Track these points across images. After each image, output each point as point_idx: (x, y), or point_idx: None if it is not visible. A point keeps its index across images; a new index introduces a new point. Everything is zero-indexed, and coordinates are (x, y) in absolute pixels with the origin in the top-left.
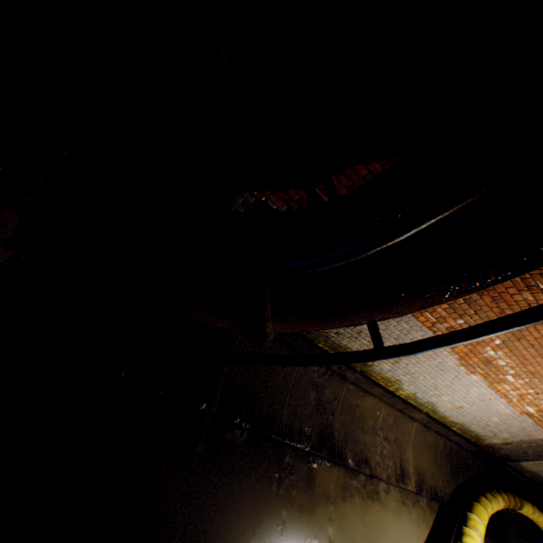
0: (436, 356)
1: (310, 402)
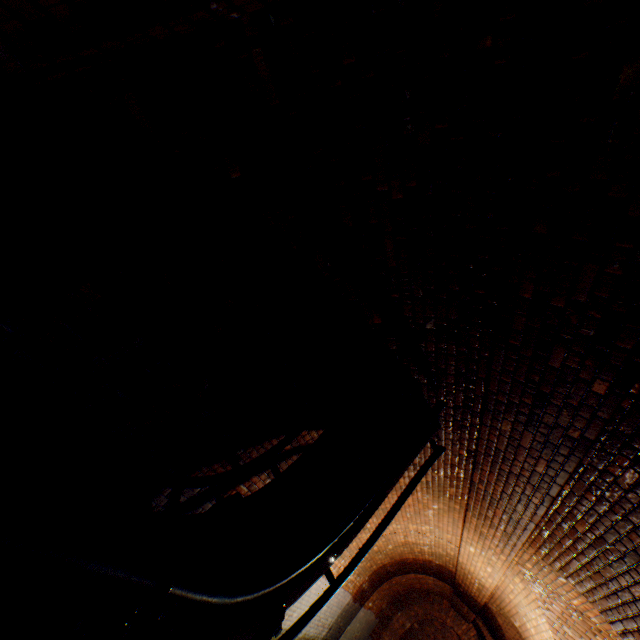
0: None
1: None
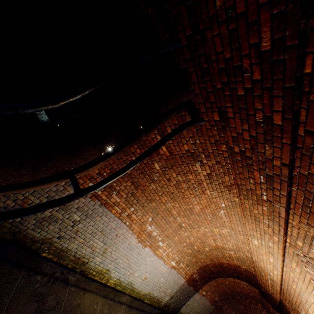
0: (126, 239)
1: None
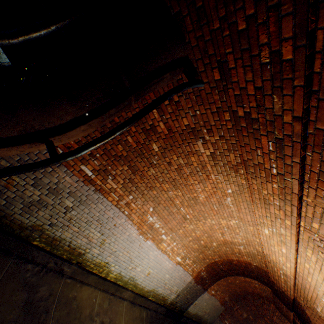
0: (126, 230)
1: (18, 305)
